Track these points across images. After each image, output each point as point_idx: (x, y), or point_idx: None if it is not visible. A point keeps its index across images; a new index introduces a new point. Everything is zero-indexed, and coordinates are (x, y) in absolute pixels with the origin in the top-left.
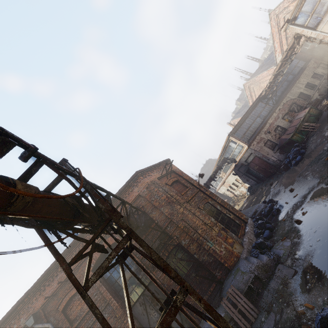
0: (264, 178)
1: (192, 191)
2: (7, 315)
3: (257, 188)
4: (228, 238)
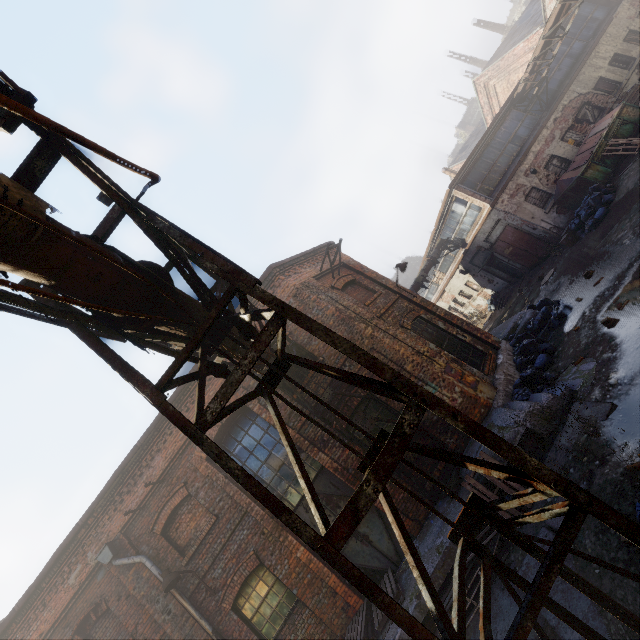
0: (525, 270)
1: (387, 299)
2: (61, 549)
3: (509, 294)
4: (465, 375)
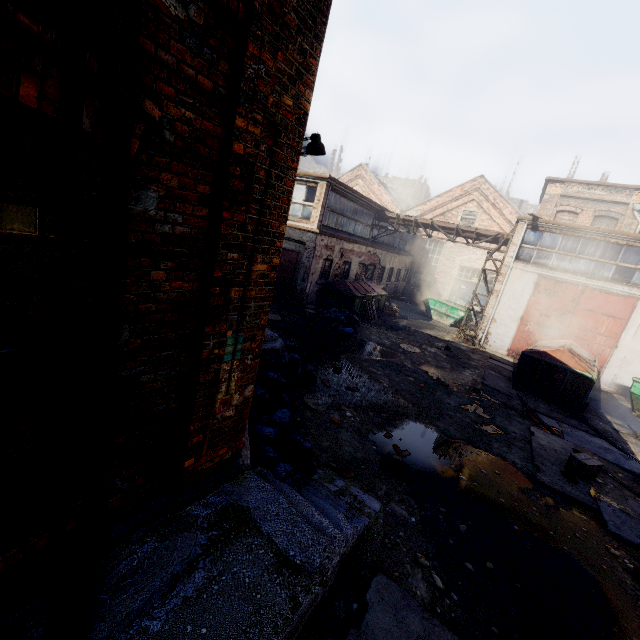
0: None
1: None
2: None
3: None
4: None
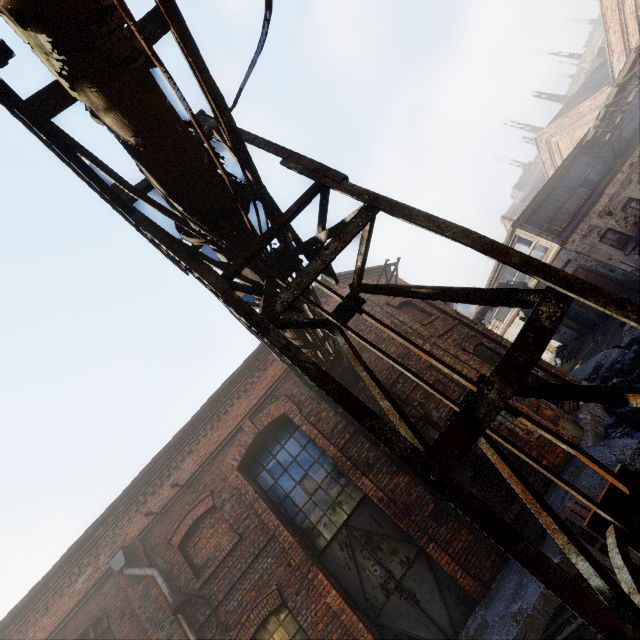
0: (599, 319)
1: (445, 323)
2: (75, 546)
3: (580, 345)
4: (542, 407)
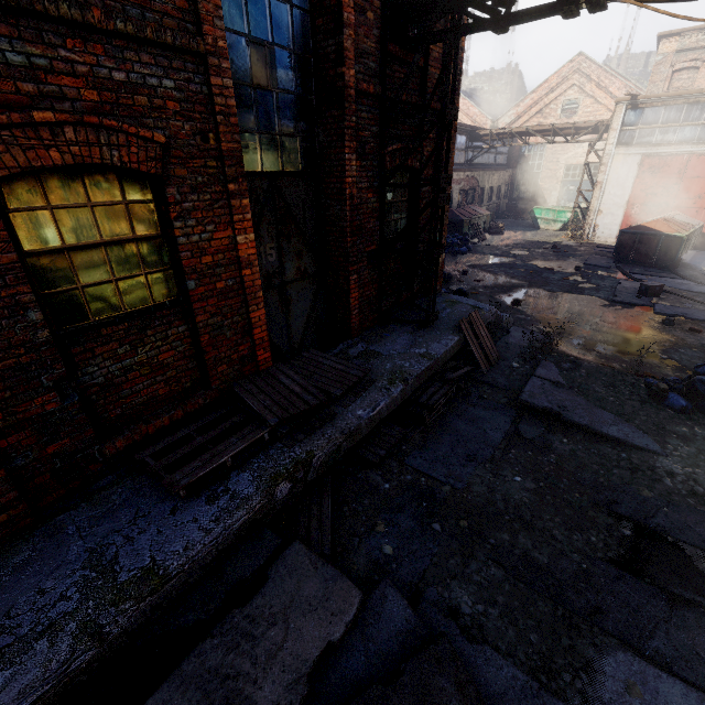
0: None
1: None
2: None
3: None
4: None
